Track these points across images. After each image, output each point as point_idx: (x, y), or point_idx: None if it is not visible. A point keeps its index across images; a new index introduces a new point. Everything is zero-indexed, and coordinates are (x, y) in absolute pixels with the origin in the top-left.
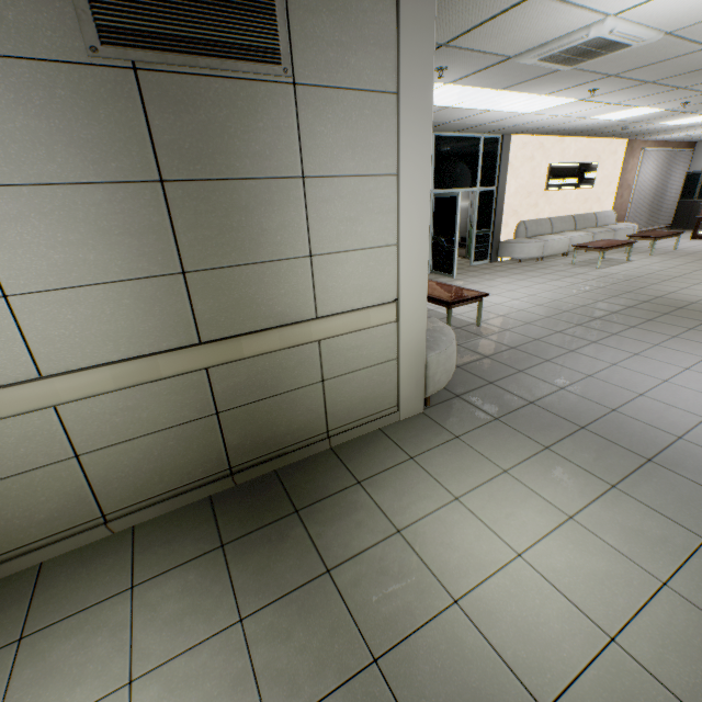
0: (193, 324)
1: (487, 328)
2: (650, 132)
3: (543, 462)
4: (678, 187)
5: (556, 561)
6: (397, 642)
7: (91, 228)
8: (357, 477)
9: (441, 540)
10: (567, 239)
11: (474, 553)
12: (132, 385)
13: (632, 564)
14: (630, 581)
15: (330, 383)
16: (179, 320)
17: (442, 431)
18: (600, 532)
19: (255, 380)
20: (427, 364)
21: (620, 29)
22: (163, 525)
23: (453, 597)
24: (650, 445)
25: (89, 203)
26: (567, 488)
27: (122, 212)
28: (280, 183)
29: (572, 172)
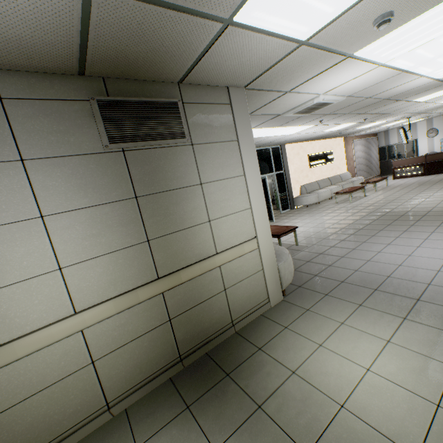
0: (154, 267)
1: (302, 245)
2: (353, 132)
3: (361, 313)
4: (376, 155)
5: (390, 368)
6: (316, 439)
7: (103, 225)
8: (257, 346)
9: (320, 371)
10: (329, 190)
11: (342, 374)
12: (124, 309)
13: (431, 359)
14: (434, 370)
15: (229, 290)
16: (147, 267)
17: (298, 308)
18: (407, 345)
19: (188, 295)
20: (279, 270)
21: (326, 98)
22: (145, 403)
23: (339, 403)
24: (415, 291)
25: (102, 213)
26: (380, 325)
27: (118, 215)
28: (190, 188)
29: (320, 157)
